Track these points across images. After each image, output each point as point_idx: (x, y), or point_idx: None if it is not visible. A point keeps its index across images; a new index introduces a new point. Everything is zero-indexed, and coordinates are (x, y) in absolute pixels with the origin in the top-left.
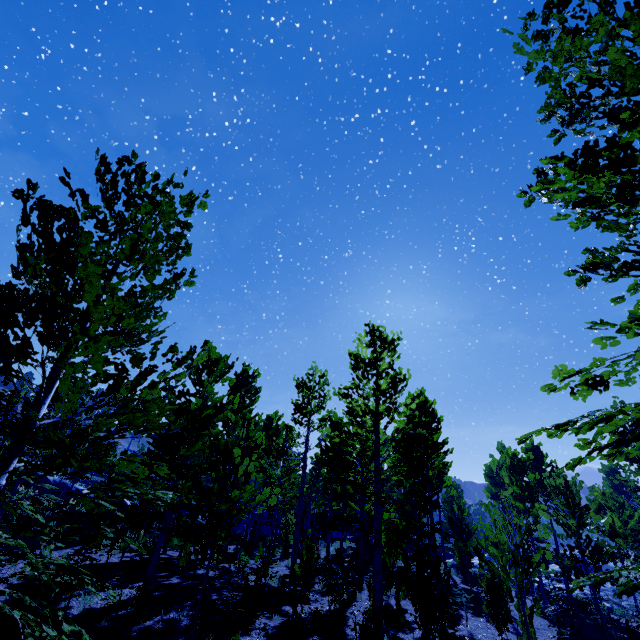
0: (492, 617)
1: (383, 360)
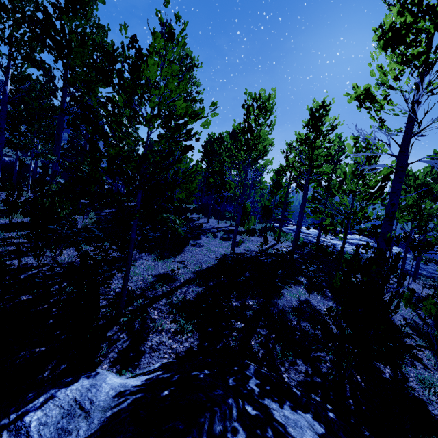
0: (27, 239)
1: None
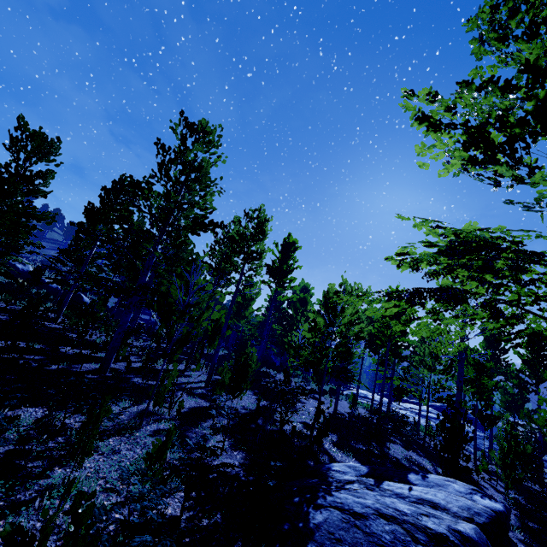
0: (228, 385)
1: (188, 150)
